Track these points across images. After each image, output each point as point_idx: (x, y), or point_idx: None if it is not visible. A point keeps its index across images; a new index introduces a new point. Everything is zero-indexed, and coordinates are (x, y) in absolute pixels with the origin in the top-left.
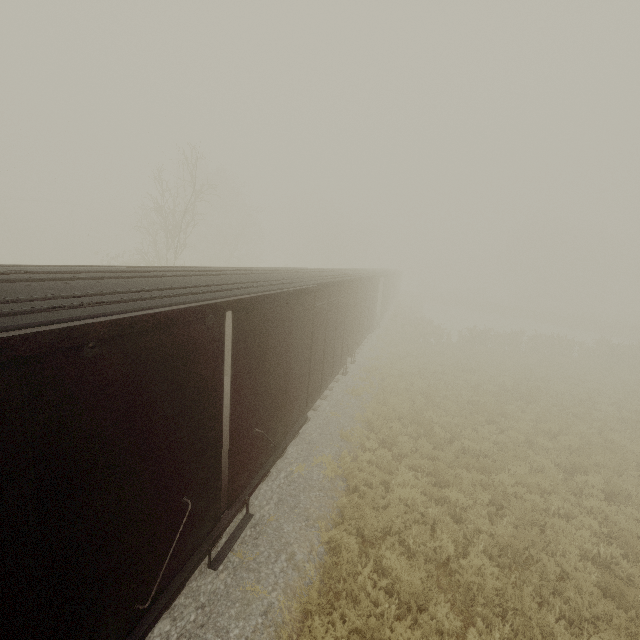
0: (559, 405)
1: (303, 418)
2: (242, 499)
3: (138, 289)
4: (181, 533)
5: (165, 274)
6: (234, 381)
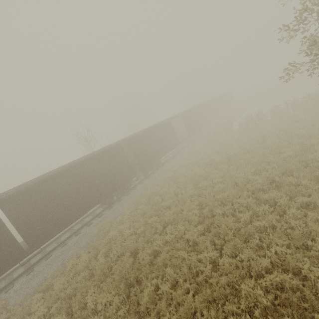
0: (248, 160)
1: (84, 213)
2: (37, 247)
3: None
4: (3, 259)
5: None
6: (11, 220)
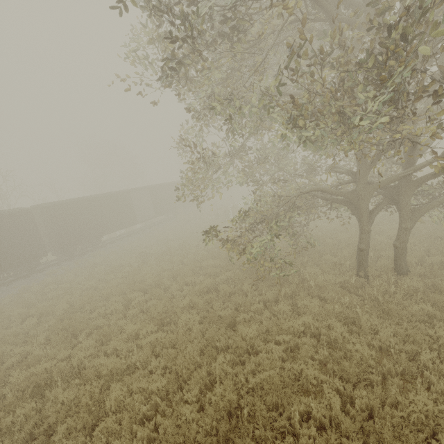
0: (172, 257)
1: None
2: None
3: None
4: None
5: None
6: None
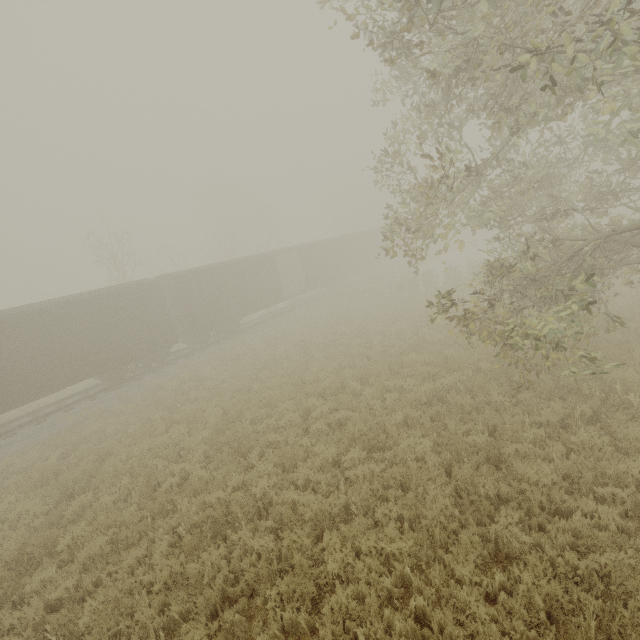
0: (348, 348)
1: (59, 388)
2: None
3: None
4: None
5: None
6: None
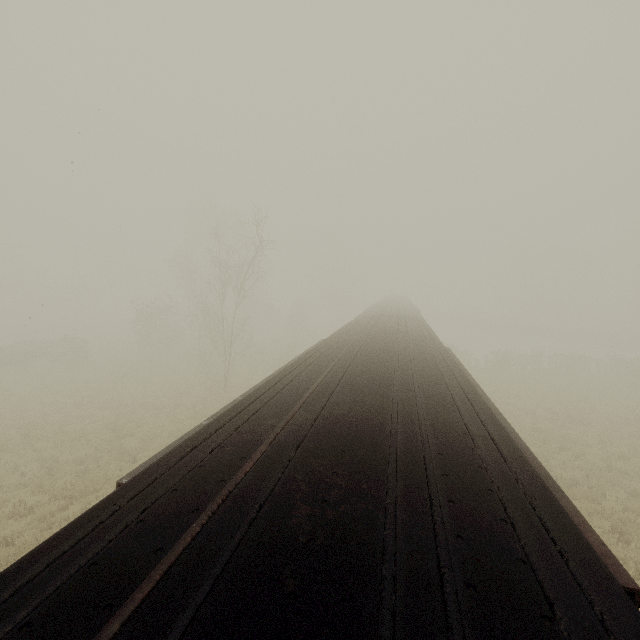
0: (612, 426)
1: None
2: None
3: (456, 398)
4: None
5: (412, 369)
6: None
